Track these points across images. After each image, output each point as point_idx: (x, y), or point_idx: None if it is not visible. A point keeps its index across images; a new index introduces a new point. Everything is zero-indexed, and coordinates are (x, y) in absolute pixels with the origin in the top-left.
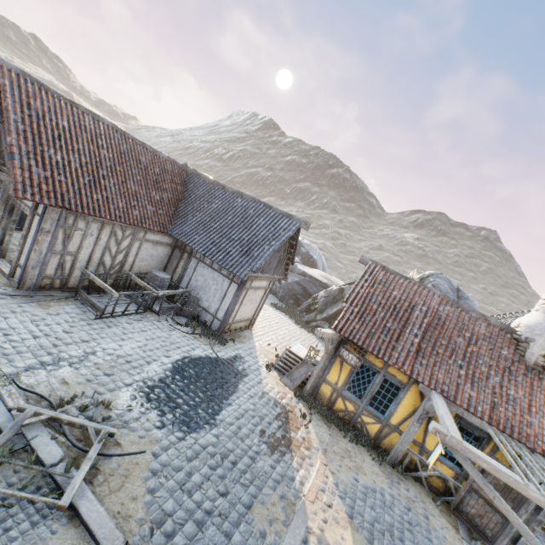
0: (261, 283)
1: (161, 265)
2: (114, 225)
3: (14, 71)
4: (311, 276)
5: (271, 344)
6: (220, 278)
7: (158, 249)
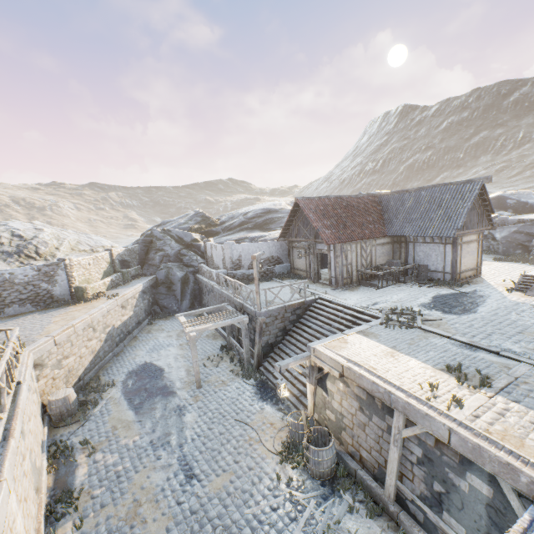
0: (470, 238)
1: (389, 257)
2: (360, 242)
3: (300, 199)
4: (530, 219)
5: (505, 281)
6: (435, 246)
7: (384, 247)
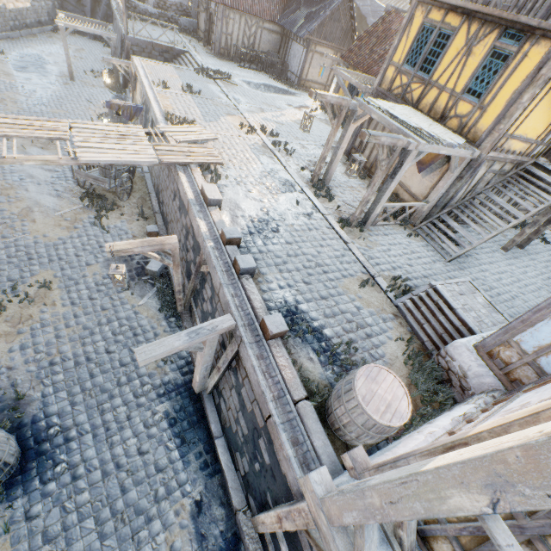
0: (327, 52)
1: (275, 50)
2: (246, 16)
3: None
4: None
5: None
6: (300, 48)
7: (272, 36)
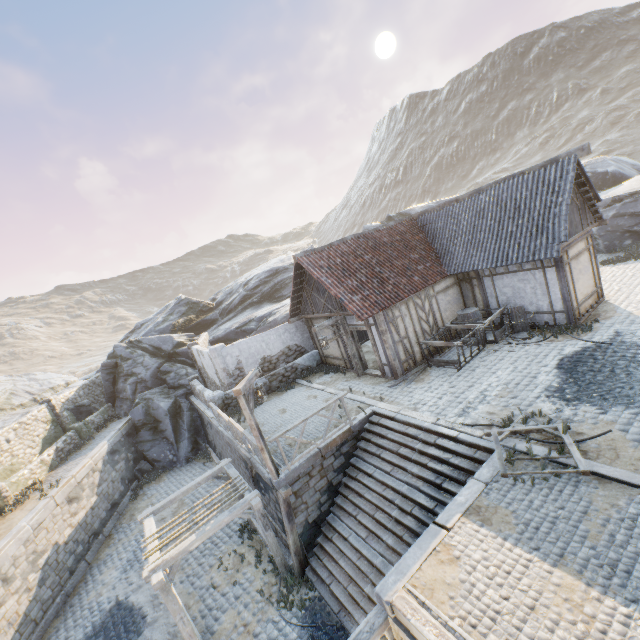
0: (578, 248)
1: (459, 305)
2: (411, 298)
3: (302, 256)
4: (629, 194)
5: None
6: (527, 274)
7: (448, 293)
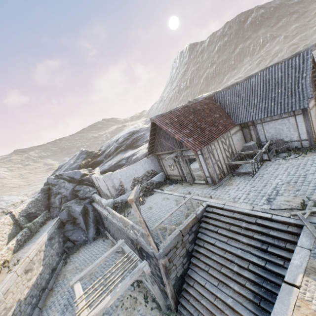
0: (311, 103)
1: (242, 141)
2: (219, 138)
3: (155, 118)
4: None
5: None
6: (284, 120)
7: (237, 135)
